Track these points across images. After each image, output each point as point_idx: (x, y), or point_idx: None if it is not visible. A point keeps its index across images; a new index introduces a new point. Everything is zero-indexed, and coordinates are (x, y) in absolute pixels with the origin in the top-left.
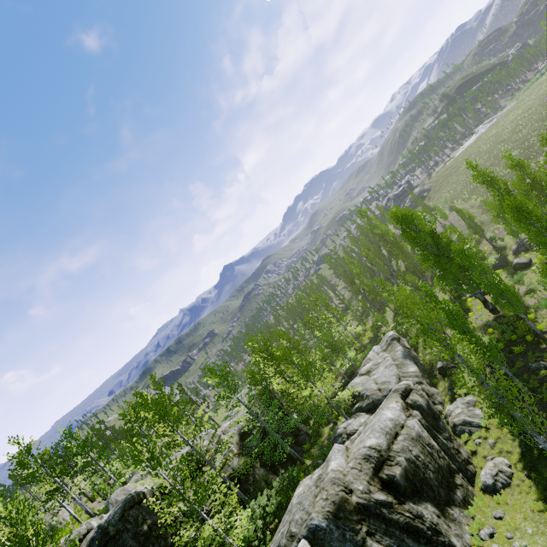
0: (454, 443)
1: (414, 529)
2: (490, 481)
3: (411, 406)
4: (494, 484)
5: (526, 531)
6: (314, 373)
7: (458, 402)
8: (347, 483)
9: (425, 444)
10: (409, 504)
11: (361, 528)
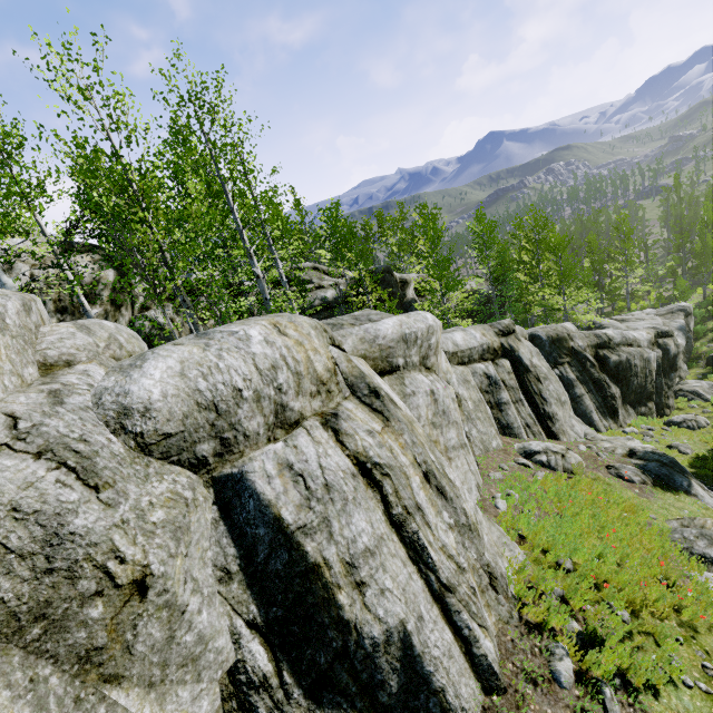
0: (669, 392)
1: (600, 385)
2: (678, 420)
3: (658, 345)
4: (680, 423)
5: (682, 441)
6: (575, 279)
7: (703, 381)
8: (572, 335)
9: (648, 368)
10: (606, 377)
11: (565, 358)
